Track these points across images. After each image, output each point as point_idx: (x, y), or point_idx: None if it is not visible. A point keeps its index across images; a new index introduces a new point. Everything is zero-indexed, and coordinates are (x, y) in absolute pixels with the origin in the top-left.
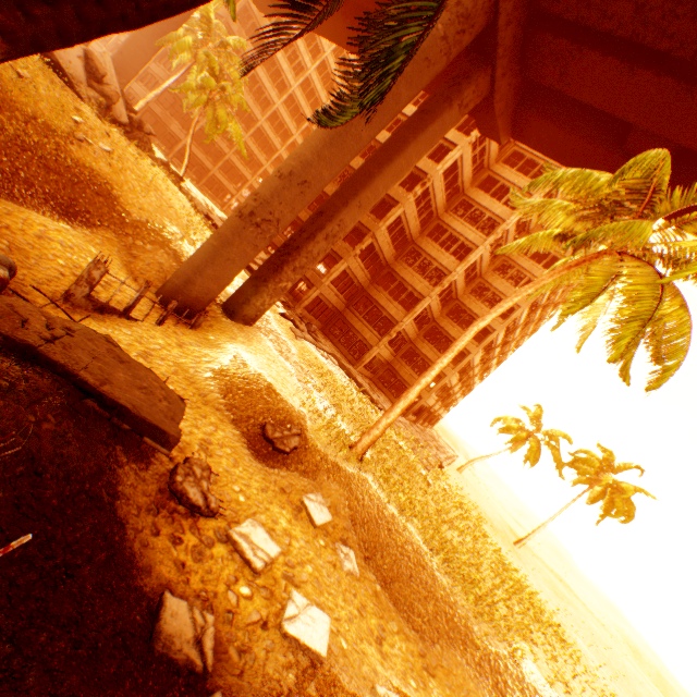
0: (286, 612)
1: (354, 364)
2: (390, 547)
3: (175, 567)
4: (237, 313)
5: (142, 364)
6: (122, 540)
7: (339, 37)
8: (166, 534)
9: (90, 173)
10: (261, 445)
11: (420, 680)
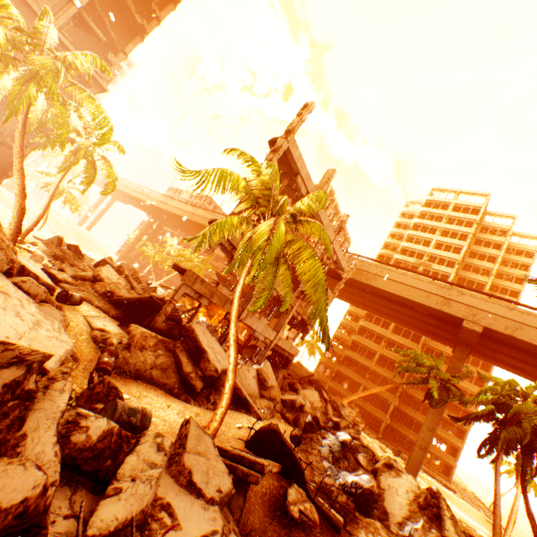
0: None
1: None
2: None
3: None
4: None
5: None
6: None
7: (359, 307)
8: None
9: None
10: None
11: None
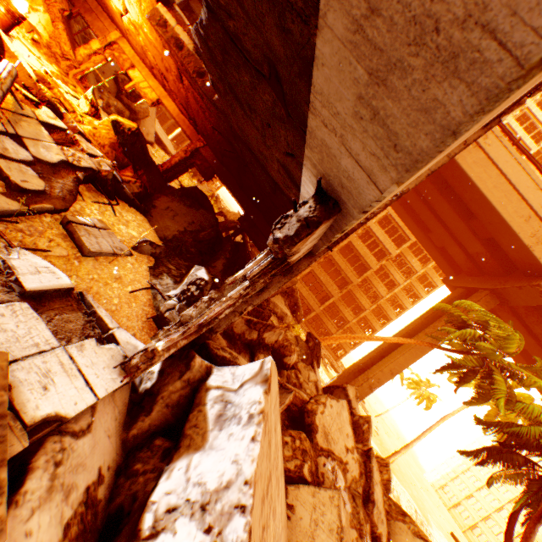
0: None
1: None
2: (409, 508)
3: None
4: None
5: None
6: None
7: None
8: None
9: None
10: None
11: None
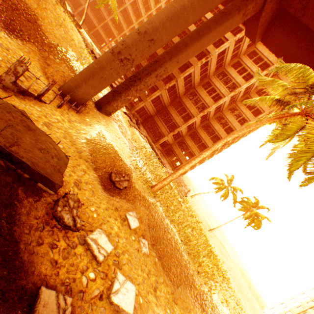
0: (114, 288)
1: (155, 143)
2: (164, 239)
3: (51, 265)
4: (103, 108)
5: (43, 132)
6: (14, 254)
7: None
8: (47, 242)
9: (24, 5)
10: (108, 184)
11: (171, 308)
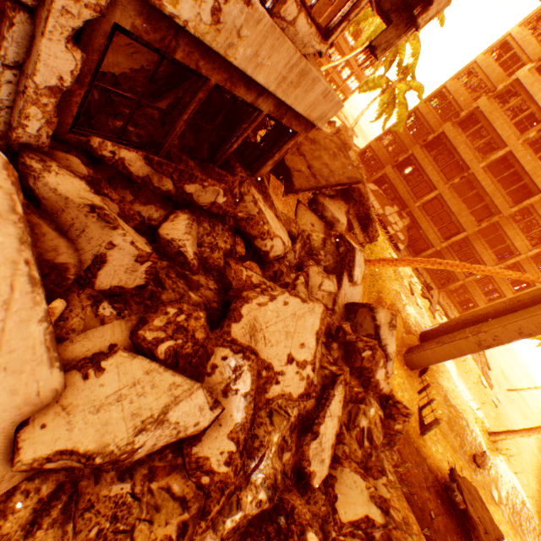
0: None
1: (438, 287)
2: (512, 496)
3: None
4: None
5: (463, 477)
6: None
7: None
8: None
9: (377, 294)
10: (472, 465)
11: None
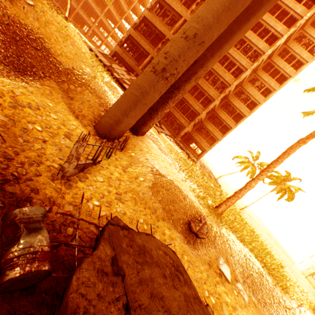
0: None
1: (175, 136)
2: (248, 270)
3: None
4: (139, 131)
5: (143, 233)
6: None
7: None
8: None
9: (25, 29)
10: (190, 236)
11: None
